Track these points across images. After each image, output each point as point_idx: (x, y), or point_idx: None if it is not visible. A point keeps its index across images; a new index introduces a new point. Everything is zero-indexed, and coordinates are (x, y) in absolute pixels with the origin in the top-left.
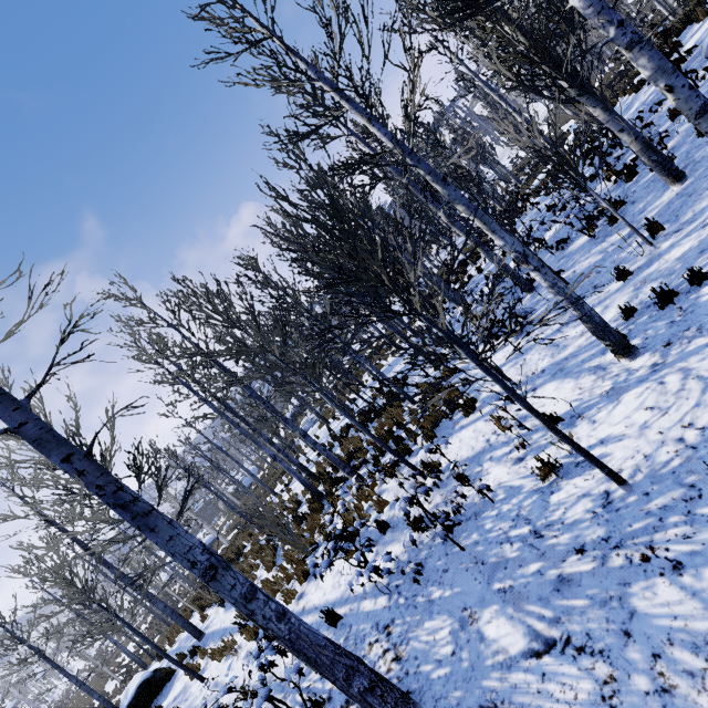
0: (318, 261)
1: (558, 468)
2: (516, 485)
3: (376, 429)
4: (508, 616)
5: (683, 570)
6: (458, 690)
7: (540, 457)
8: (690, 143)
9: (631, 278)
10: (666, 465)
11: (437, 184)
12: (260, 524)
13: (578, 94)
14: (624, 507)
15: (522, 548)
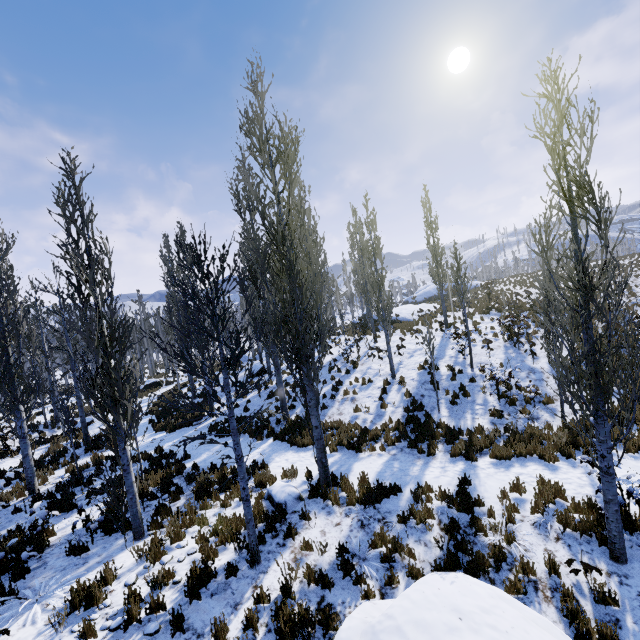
0: None
1: None
2: None
3: None
4: None
5: None
6: None
7: None
8: None
9: None
10: None
11: None
12: None
13: None
14: None
15: None
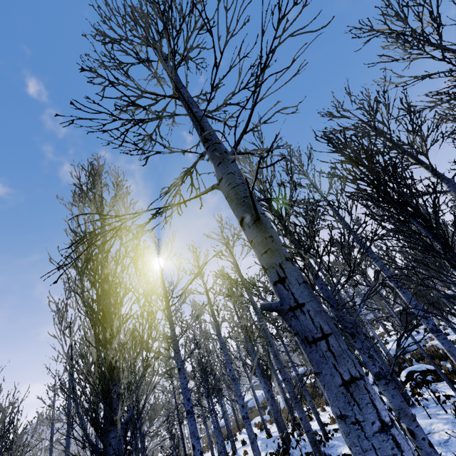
0: None
1: None
2: None
3: None
4: None
5: None
6: None
7: None
8: None
9: None
10: None
11: None
12: None
13: None
14: None
15: None
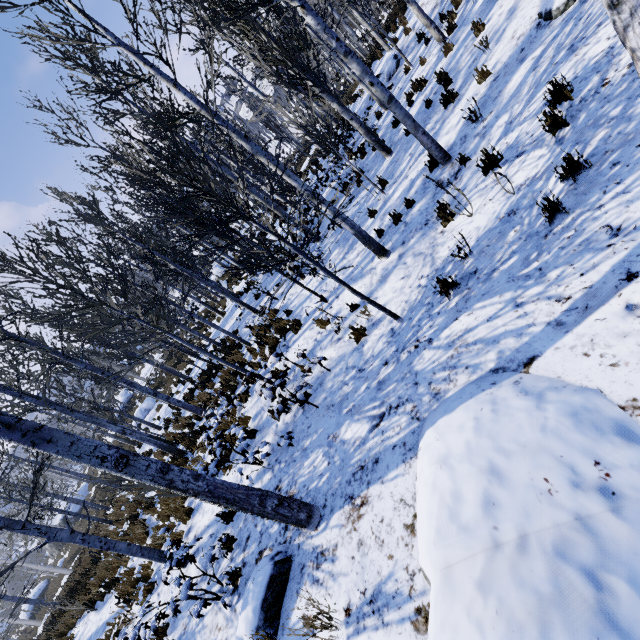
0: (173, 175)
1: (363, 331)
2: (341, 354)
3: (222, 377)
4: (356, 421)
5: (432, 341)
6: (338, 478)
7: (352, 326)
8: (390, 132)
9: (377, 215)
10: (416, 300)
11: (241, 140)
12: (128, 487)
13: (320, 91)
14: (402, 330)
15: (354, 382)
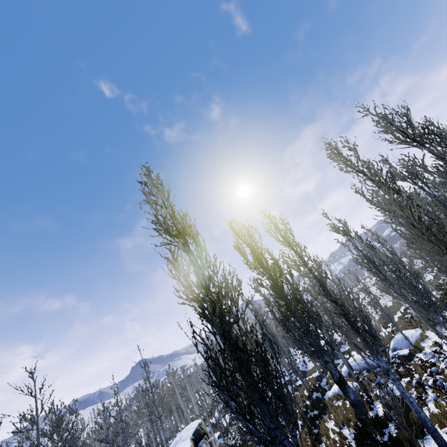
0: None
1: None
2: None
3: None
4: None
5: None
6: None
7: None
8: None
9: None
10: None
11: None
12: None
13: None
14: None
15: None
